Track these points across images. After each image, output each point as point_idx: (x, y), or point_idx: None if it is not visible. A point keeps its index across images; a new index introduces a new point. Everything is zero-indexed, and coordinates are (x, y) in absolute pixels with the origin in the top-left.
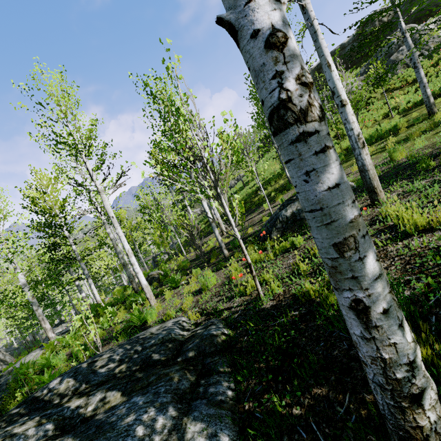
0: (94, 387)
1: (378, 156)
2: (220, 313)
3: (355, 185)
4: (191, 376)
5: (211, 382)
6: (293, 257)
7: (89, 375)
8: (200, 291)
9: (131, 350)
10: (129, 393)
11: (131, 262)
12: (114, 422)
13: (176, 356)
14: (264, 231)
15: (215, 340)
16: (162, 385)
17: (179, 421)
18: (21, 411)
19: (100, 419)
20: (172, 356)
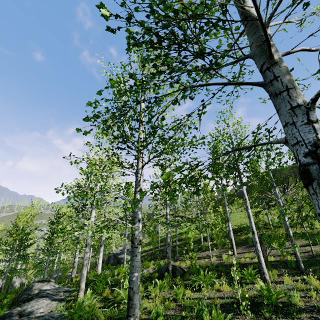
0: None
1: None
2: None
3: None
4: None
5: None
6: None
7: None
8: None
9: None
10: None
11: (255, 240)
12: None
13: None
14: None
15: None
16: None
17: None
18: None
19: None
20: None
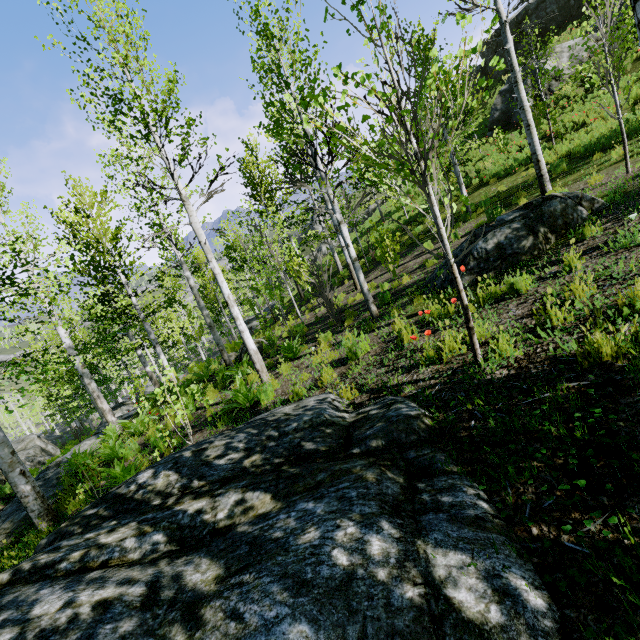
0: (216, 485)
1: (638, 159)
2: (395, 389)
3: (607, 202)
4: (396, 476)
5: (440, 487)
6: (518, 307)
7: (201, 467)
8: (341, 361)
9: (261, 436)
10: (285, 496)
11: (232, 315)
12: (280, 538)
13: (345, 446)
14: (462, 266)
15: (414, 424)
16: (347, 487)
17: (410, 546)
18: (101, 512)
19: (249, 533)
20: (339, 446)
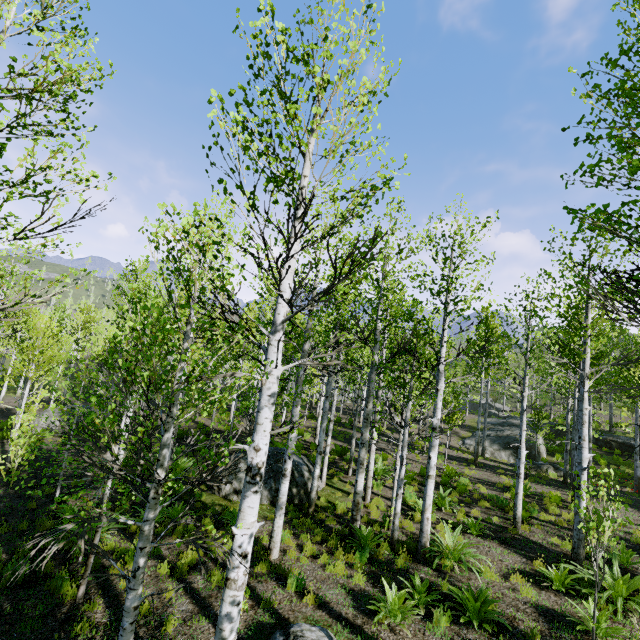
0: None
1: None
2: None
3: None
4: None
5: None
6: None
7: None
8: None
9: None
10: None
11: None
12: None
13: None
14: None
15: None
16: None
17: None
18: None
19: None
20: None
